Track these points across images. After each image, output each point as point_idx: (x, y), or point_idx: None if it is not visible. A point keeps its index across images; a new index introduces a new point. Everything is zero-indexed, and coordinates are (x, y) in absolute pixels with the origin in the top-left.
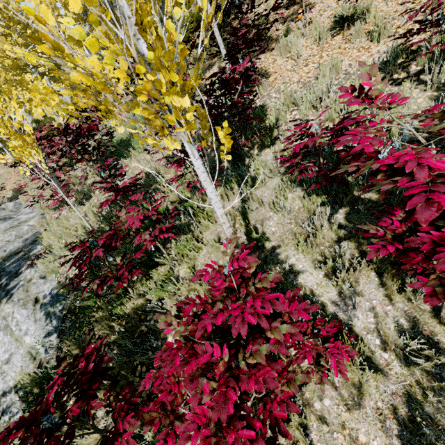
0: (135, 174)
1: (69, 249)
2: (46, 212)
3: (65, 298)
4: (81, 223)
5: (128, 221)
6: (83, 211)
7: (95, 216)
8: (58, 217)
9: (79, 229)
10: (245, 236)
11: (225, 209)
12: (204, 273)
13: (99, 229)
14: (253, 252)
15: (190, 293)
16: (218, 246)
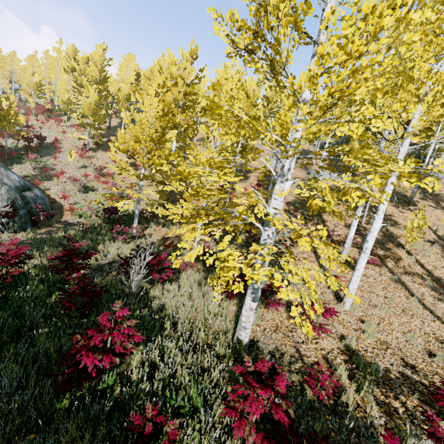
0: None
1: None
2: None
3: None
4: None
5: None
6: None
7: None
8: None
9: None
10: None
11: None
12: None
13: None
14: None
15: None
16: None
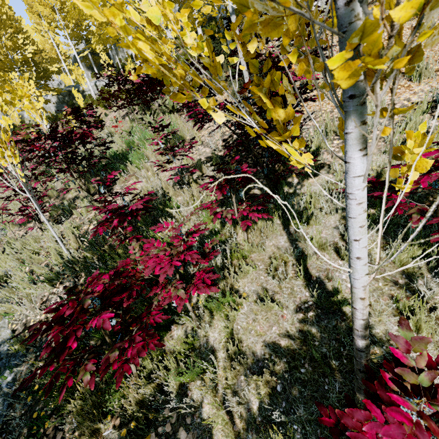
0: (135, 192)
1: (50, 312)
2: (9, 228)
3: (20, 361)
4: (56, 248)
5: (151, 265)
6: (59, 230)
7: (76, 240)
8: (24, 236)
9: (53, 256)
10: (306, 291)
11: (375, 276)
12: (251, 345)
13: (80, 257)
14: (326, 318)
15: (234, 381)
16: (272, 305)
